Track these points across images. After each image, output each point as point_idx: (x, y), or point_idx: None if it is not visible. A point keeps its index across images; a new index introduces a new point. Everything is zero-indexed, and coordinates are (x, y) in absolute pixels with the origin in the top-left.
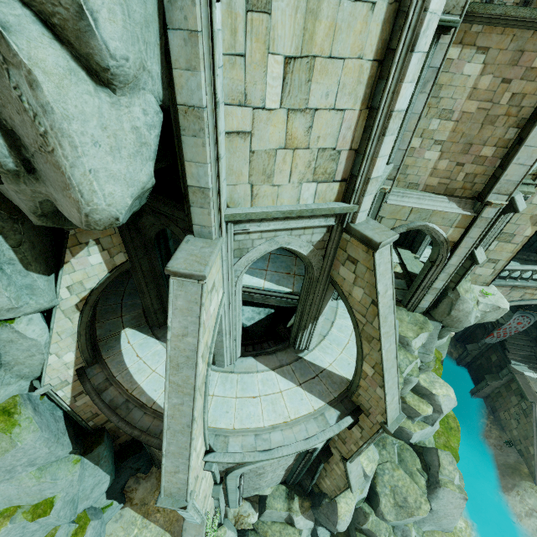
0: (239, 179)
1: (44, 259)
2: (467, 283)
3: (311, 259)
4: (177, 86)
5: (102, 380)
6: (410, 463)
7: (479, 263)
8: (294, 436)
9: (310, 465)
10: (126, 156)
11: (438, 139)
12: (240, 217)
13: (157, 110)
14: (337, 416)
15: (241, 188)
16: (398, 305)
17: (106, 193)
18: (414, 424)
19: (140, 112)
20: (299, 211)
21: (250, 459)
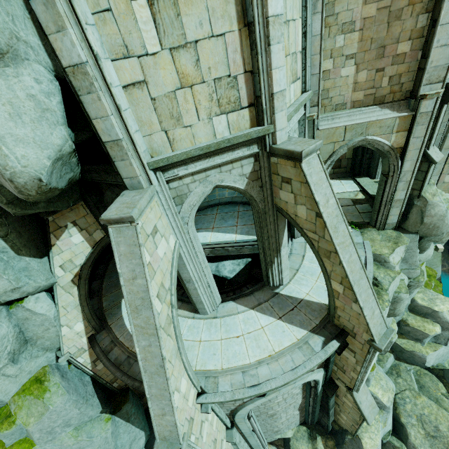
0: (152, 128)
1: (33, 245)
2: (432, 186)
3: (250, 192)
4: (57, 51)
5: (108, 343)
6: (433, 388)
7: (436, 162)
8: (281, 368)
9: (320, 401)
10: (29, 121)
11: (349, 54)
12: (163, 163)
13: (50, 78)
14: (322, 342)
15: (157, 137)
16: (366, 227)
17: (18, 156)
18: (424, 346)
19: (32, 81)
20: (216, 143)
21: (240, 396)
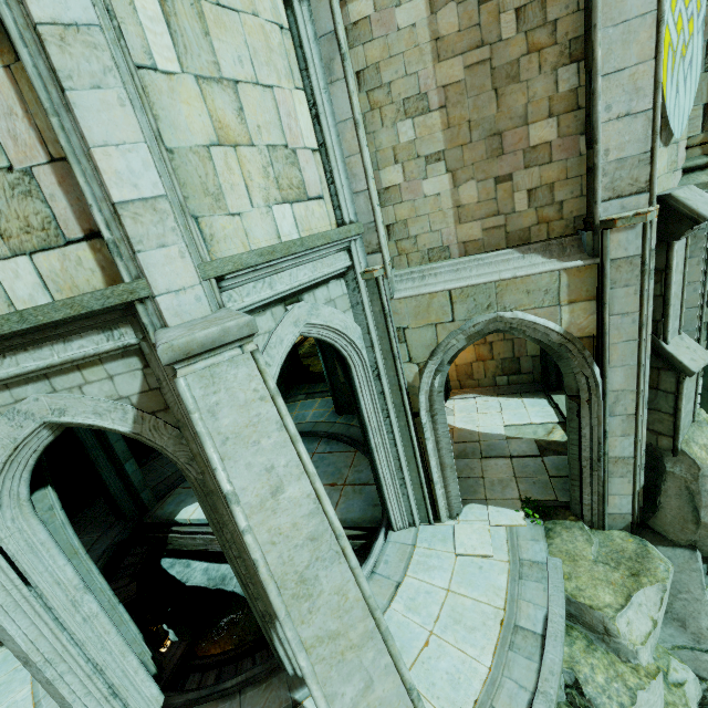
0: None
1: None
2: (705, 429)
3: (154, 440)
4: None
5: None
6: None
7: (693, 371)
8: None
9: None
10: None
11: (430, 153)
12: None
13: None
14: None
15: None
16: (560, 517)
17: None
18: None
19: None
20: None
21: None
